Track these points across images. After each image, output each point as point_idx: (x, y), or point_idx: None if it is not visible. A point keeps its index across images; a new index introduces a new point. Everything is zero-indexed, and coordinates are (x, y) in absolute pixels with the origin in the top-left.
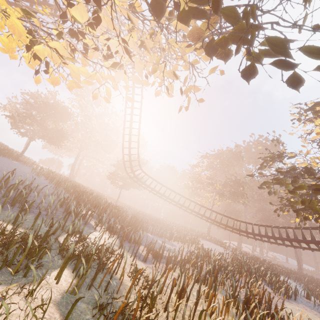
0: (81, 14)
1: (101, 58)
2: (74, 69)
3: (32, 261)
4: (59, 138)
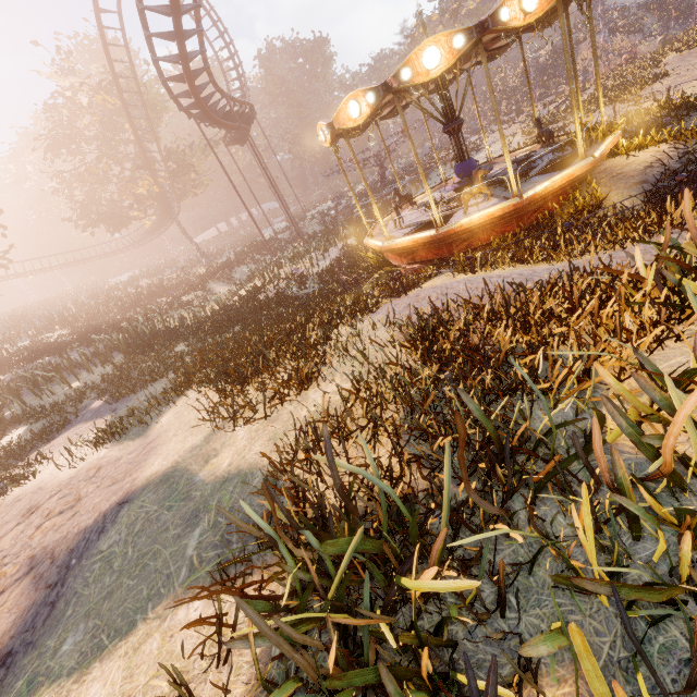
0: None
1: None
2: None
3: None
4: None
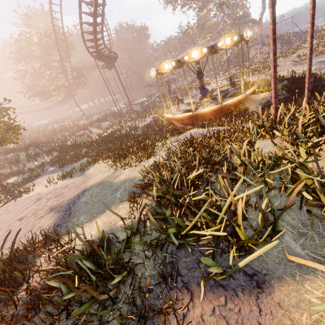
0: None
1: None
2: None
3: None
4: None
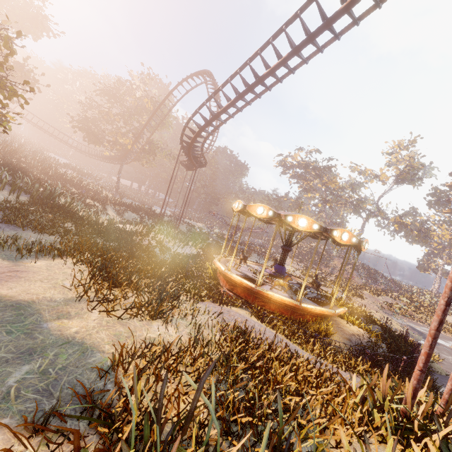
0: None
1: None
2: None
3: None
4: None
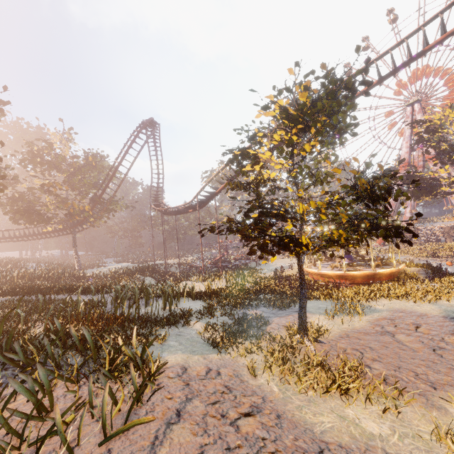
0: None
1: None
2: None
3: None
4: None
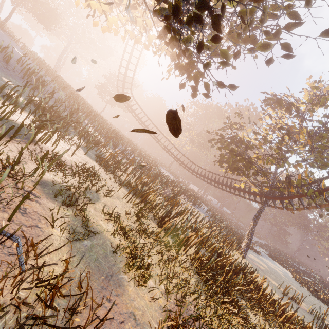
0: (126, 0)
1: (129, 20)
2: (110, 20)
3: (69, 126)
4: (51, 19)
